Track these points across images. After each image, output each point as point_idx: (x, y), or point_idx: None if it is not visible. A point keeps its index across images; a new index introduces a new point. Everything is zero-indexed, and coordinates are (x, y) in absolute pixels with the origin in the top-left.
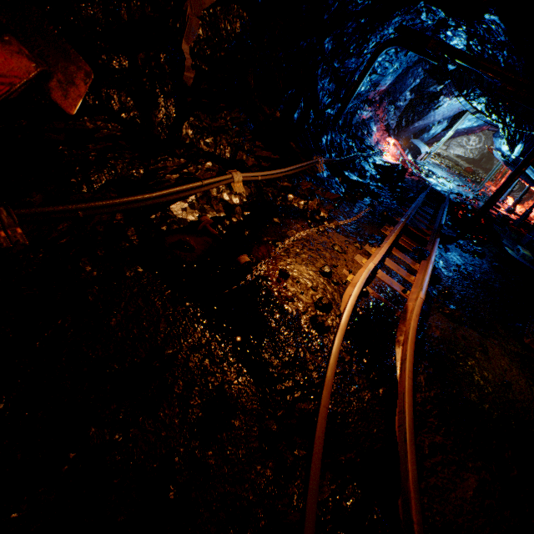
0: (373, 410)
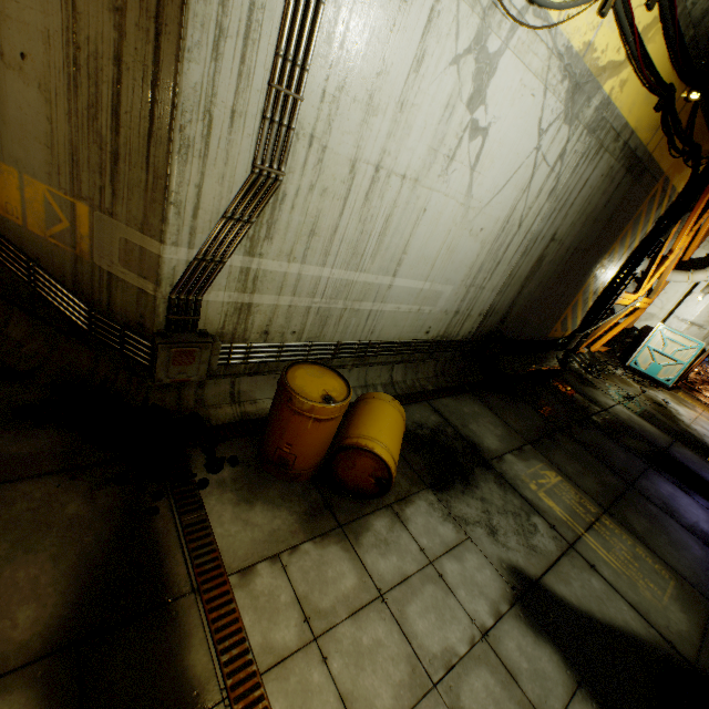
0: None
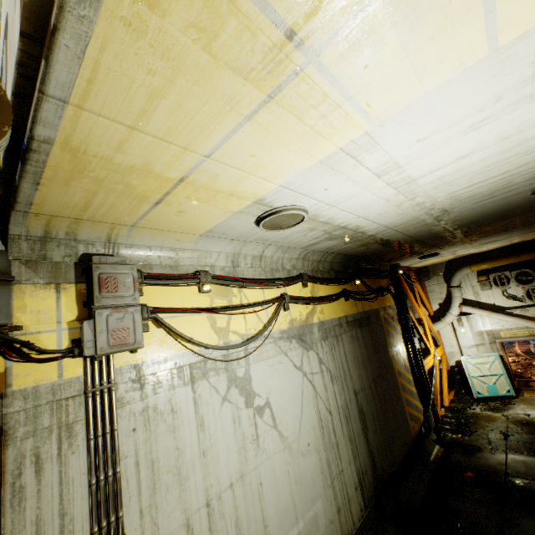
0: (534, 356)
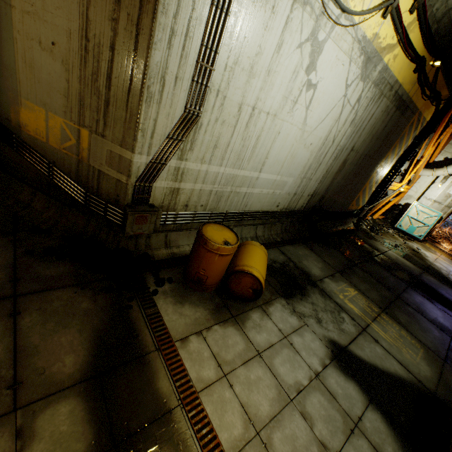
0: None
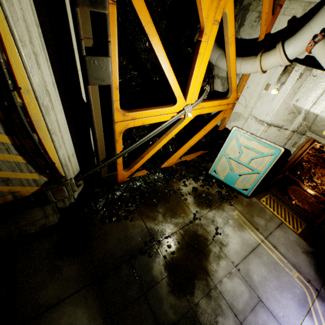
0: None
